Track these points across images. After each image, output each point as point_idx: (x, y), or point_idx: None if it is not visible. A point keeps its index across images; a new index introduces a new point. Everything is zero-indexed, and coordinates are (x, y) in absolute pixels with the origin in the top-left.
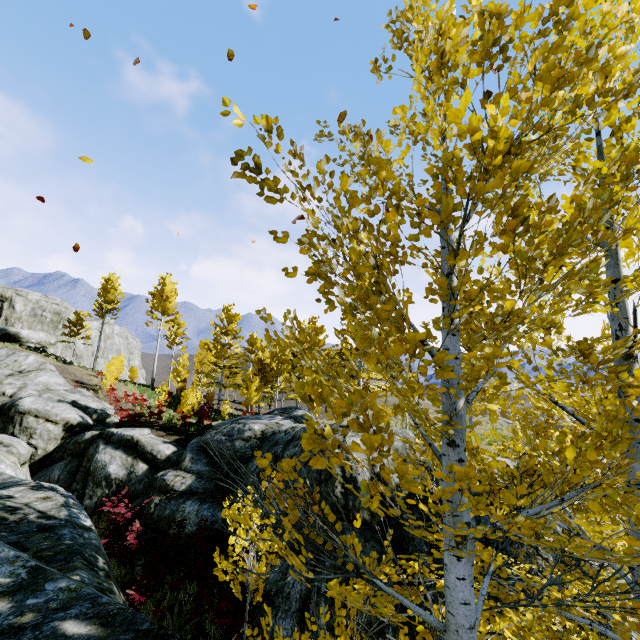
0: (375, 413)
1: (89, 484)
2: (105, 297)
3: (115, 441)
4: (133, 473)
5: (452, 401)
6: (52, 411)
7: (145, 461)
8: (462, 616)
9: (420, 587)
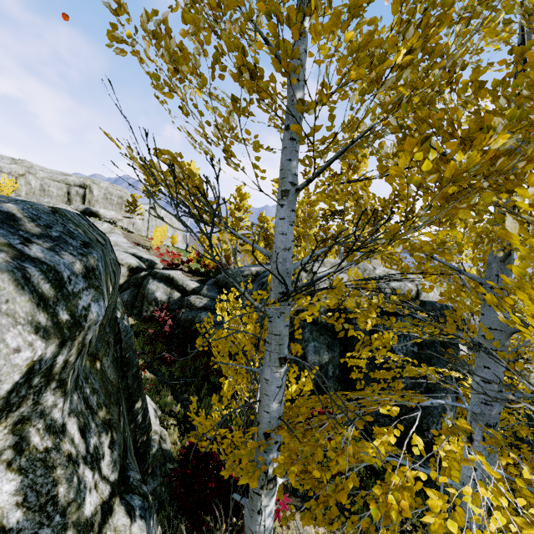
0: (168, 29)
1: (145, 303)
2: (149, 182)
3: (159, 277)
4: (171, 298)
5: (291, 94)
6: (119, 257)
7: (179, 291)
8: (279, 242)
9: (307, 297)
